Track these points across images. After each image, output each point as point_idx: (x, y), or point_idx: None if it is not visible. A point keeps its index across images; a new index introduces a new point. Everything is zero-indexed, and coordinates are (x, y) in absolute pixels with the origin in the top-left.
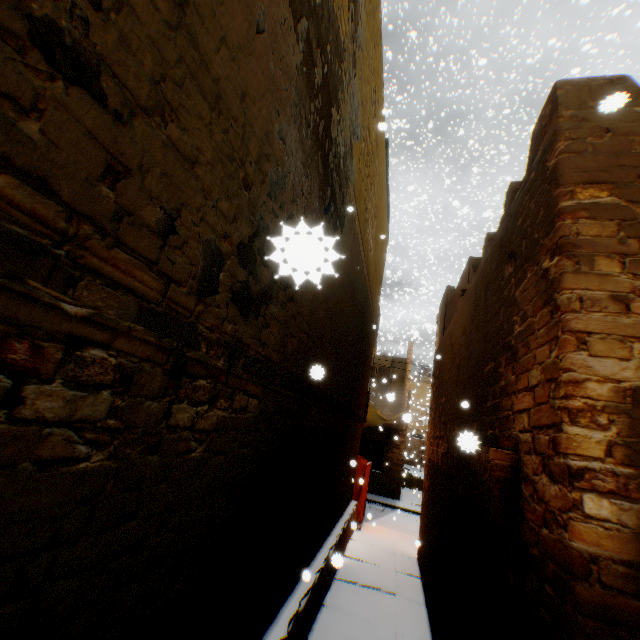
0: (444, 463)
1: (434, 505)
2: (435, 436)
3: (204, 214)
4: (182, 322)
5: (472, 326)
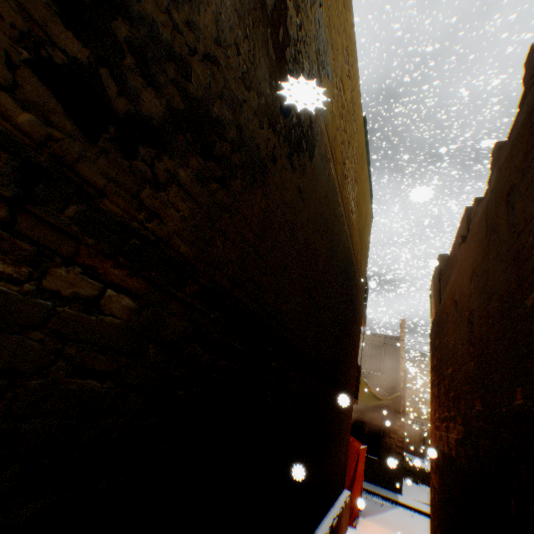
0: (460, 453)
1: (450, 512)
2: (441, 417)
3: None
4: None
5: (486, 260)
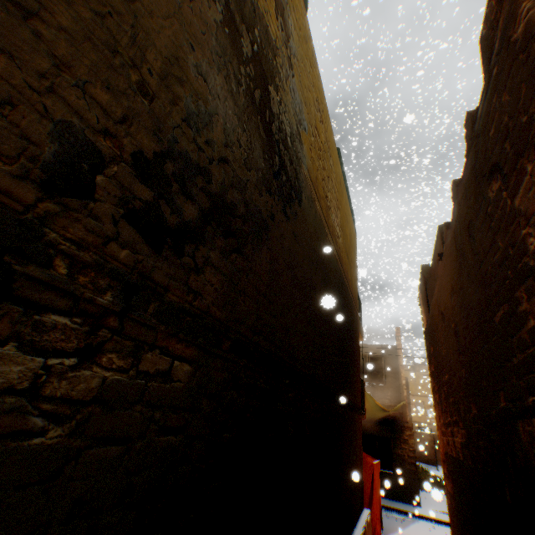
0: (466, 455)
1: (466, 515)
2: (445, 422)
3: (57, 87)
4: (3, 214)
5: (460, 280)
